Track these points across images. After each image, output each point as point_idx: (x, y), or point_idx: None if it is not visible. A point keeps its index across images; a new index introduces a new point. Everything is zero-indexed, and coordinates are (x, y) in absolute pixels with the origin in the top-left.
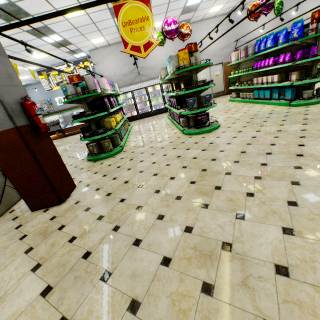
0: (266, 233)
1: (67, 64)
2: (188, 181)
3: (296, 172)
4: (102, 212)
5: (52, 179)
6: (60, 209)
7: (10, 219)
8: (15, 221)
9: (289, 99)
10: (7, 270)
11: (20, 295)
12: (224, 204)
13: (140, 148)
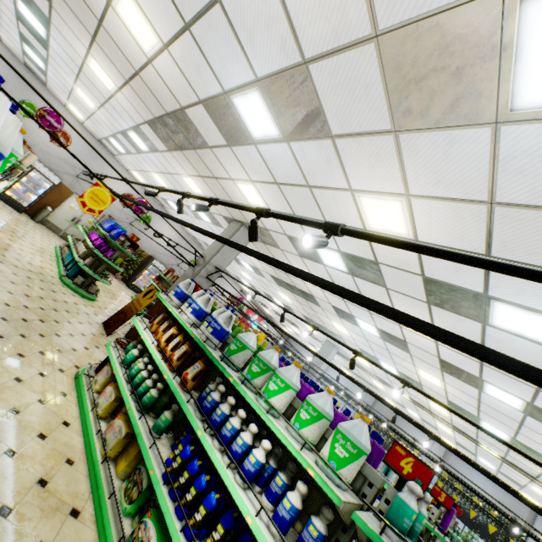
0: None
1: None
2: None
3: None
4: None
5: None
6: None
7: None
8: None
9: (68, 274)
10: None
11: None
12: None
13: None
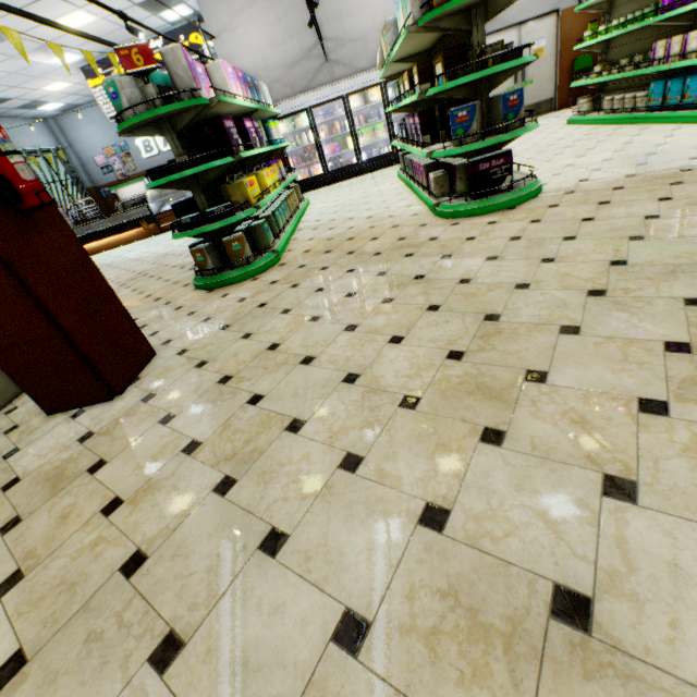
0: None
1: (127, 25)
2: (441, 350)
3: None
4: (200, 430)
5: (80, 337)
6: (106, 414)
7: (1, 432)
8: (8, 438)
9: None
10: None
11: None
12: (559, 435)
13: (320, 255)
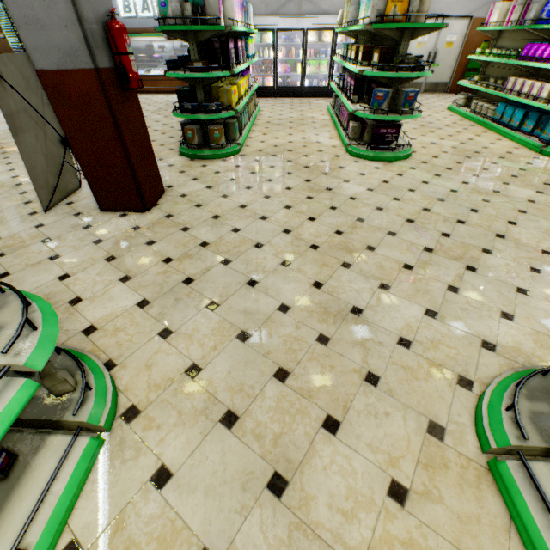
0: (405, 310)
1: None
2: (333, 229)
3: (481, 256)
4: (207, 238)
5: (138, 171)
6: (144, 219)
7: (71, 214)
8: (79, 219)
9: (546, 141)
10: (87, 273)
11: (112, 300)
12: (371, 269)
13: (269, 157)
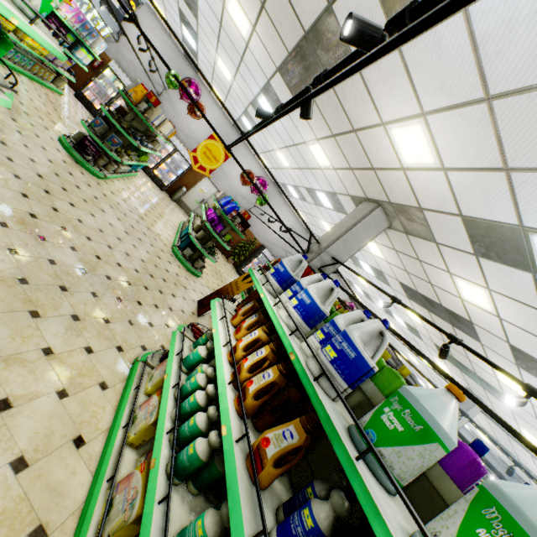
0: None
1: None
2: None
3: (7, 171)
4: None
5: None
6: None
7: None
8: None
9: (179, 245)
10: None
11: None
12: None
13: None
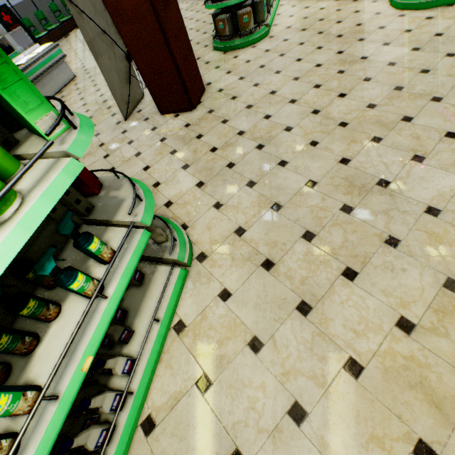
0: (439, 180)
1: None
2: (365, 103)
3: None
4: (243, 127)
5: (183, 74)
6: (192, 117)
7: (142, 120)
8: (148, 123)
9: None
10: (160, 165)
11: (179, 183)
12: (405, 141)
13: (298, 32)
